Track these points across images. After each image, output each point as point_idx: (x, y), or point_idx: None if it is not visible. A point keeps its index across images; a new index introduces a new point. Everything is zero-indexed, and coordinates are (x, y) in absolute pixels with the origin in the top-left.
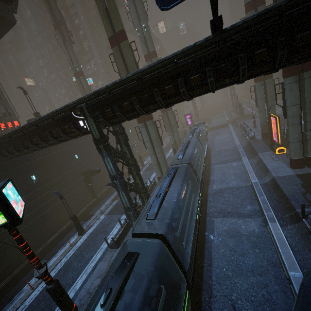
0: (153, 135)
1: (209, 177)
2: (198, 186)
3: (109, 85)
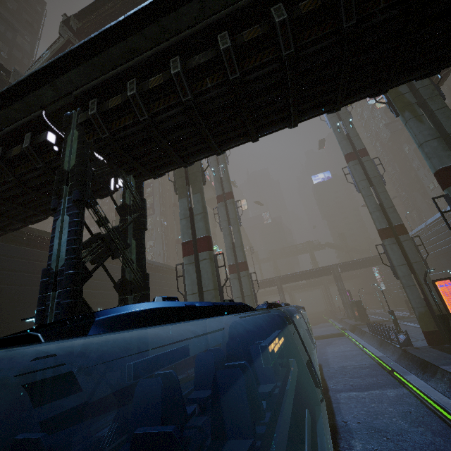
0: (208, 281)
1: (332, 418)
2: (317, 396)
3: (129, 13)
